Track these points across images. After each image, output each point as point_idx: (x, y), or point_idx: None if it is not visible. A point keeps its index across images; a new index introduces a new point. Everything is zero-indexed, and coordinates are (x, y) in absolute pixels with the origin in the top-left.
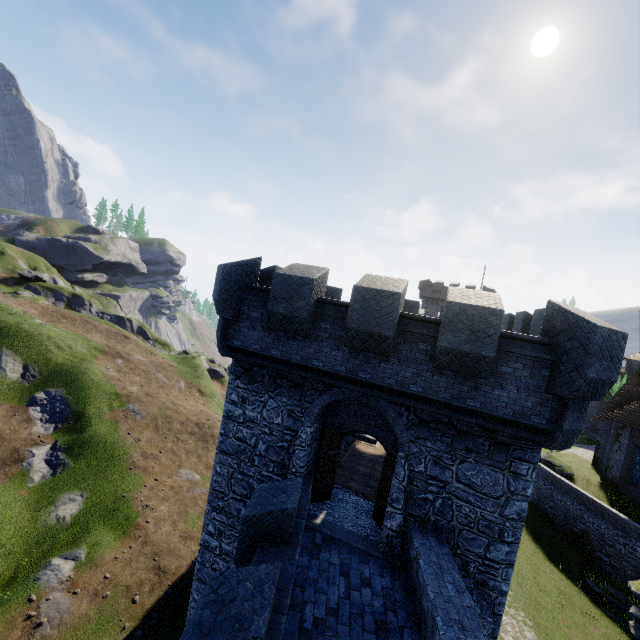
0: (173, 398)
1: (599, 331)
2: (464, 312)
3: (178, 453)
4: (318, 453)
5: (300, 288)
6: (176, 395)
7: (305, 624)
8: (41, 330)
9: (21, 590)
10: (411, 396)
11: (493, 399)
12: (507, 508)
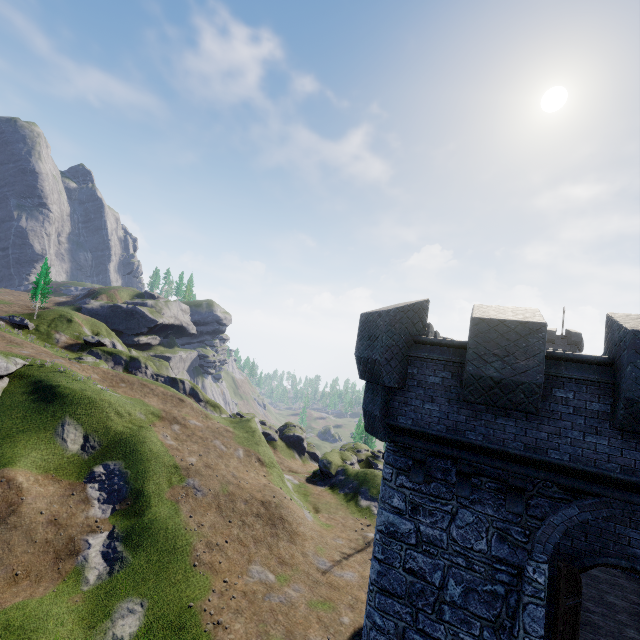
0: (233, 470)
1: None
2: None
3: (245, 542)
4: None
5: (523, 338)
6: (236, 466)
7: None
8: (103, 396)
9: None
10: None
11: None
12: None
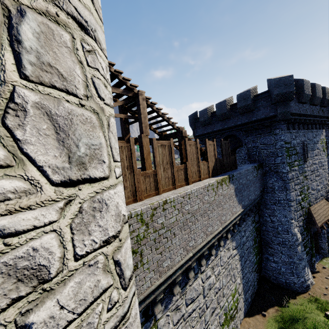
0: None
1: (273, 80)
2: (240, 95)
3: None
4: None
5: (204, 112)
6: None
7: None
8: None
9: None
10: (238, 126)
11: (258, 115)
12: (276, 146)
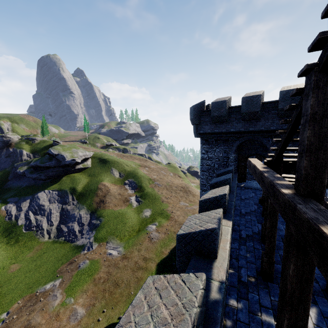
0: (170, 179)
1: None
2: (287, 93)
3: (177, 197)
4: (238, 166)
5: (222, 105)
6: (170, 178)
7: (242, 198)
8: (120, 160)
9: (143, 231)
10: (271, 131)
11: None
12: None
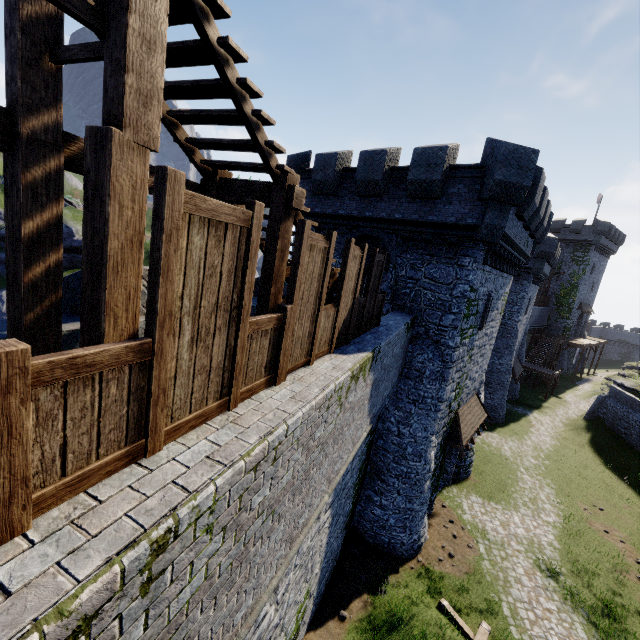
0: None
1: (504, 145)
2: (423, 153)
3: None
4: None
5: (329, 161)
6: None
7: None
8: None
9: None
10: (395, 222)
11: (444, 213)
12: (454, 290)
